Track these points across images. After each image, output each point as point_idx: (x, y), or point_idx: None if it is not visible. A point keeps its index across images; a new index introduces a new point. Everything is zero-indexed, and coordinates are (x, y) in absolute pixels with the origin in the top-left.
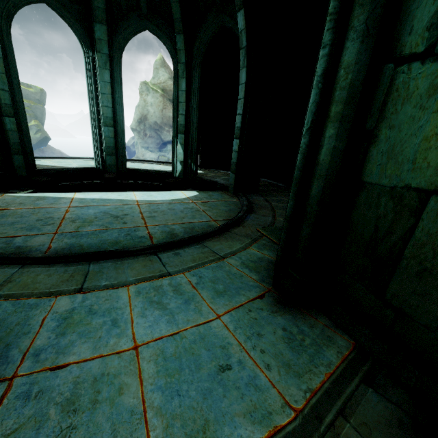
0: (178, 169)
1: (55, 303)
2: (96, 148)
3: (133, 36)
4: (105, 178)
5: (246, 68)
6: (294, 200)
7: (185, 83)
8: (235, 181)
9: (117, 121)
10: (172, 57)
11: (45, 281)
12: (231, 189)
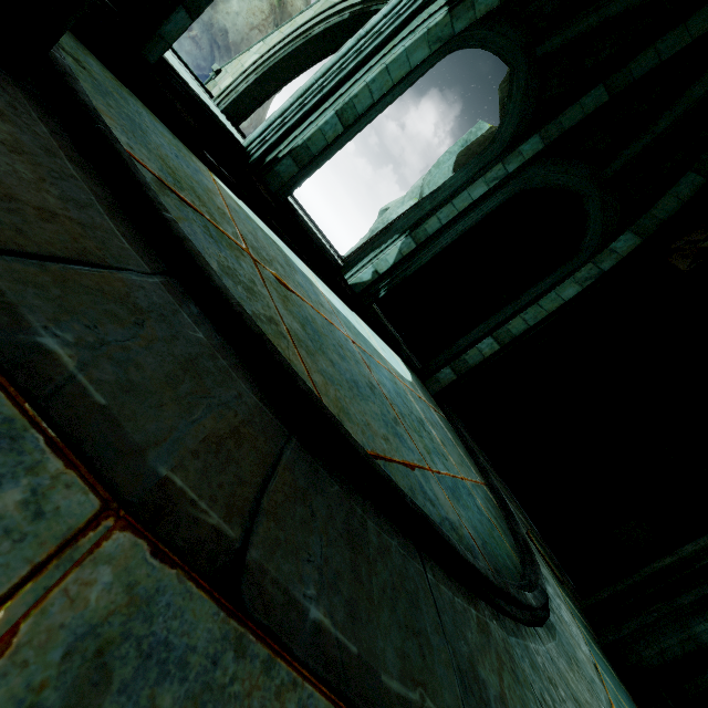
0: (363, 277)
1: None
2: (280, 123)
3: (492, 51)
4: (260, 195)
5: (581, 290)
6: None
7: (482, 192)
8: (449, 384)
9: (355, 124)
10: (495, 139)
11: (587, 697)
12: (434, 387)
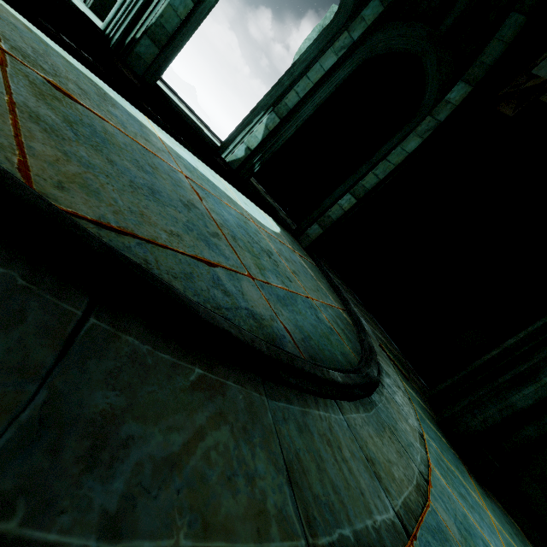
0: (238, 154)
1: (443, 519)
2: (131, 1)
3: None
4: (122, 76)
5: (422, 142)
6: (535, 402)
7: (332, 63)
8: (317, 237)
9: None
10: (340, 8)
11: (391, 457)
12: (306, 241)
